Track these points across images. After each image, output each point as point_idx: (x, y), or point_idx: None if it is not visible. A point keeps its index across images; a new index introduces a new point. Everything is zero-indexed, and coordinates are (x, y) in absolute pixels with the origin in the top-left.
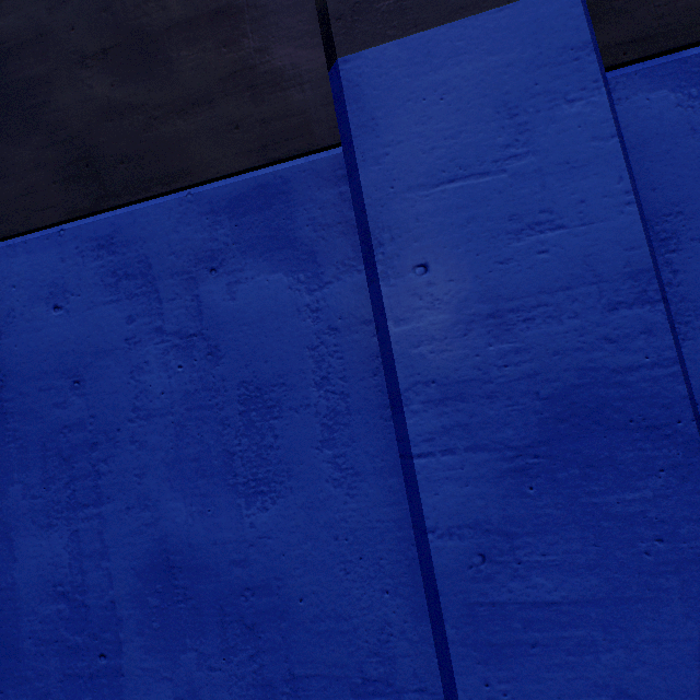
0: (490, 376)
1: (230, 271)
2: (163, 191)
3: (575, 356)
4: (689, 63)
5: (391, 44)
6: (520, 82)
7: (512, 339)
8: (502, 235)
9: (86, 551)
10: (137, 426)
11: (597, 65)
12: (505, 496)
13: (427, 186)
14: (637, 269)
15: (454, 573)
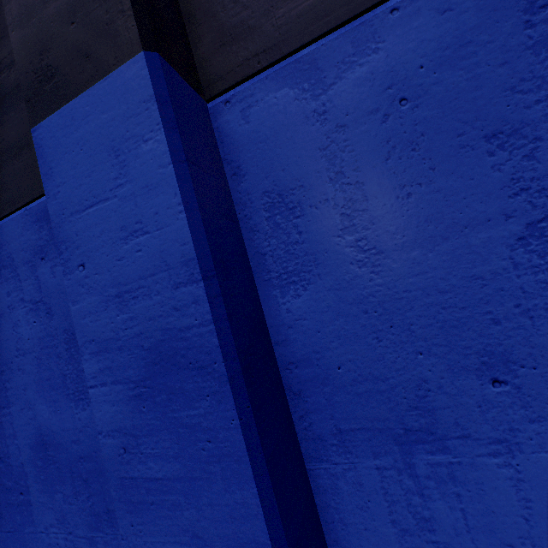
0: (119, 336)
1: (51, 259)
2: (13, 210)
3: (160, 320)
4: (302, 63)
5: (54, 114)
6: (119, 131)
7: (128, 311)
8: (118, 241)
9: (7, 434)
10: (20, 359)
11: (158, 111)
12: (132, 412)
13: (80, 211)
14: (188, 259)
15: (112, 459)
